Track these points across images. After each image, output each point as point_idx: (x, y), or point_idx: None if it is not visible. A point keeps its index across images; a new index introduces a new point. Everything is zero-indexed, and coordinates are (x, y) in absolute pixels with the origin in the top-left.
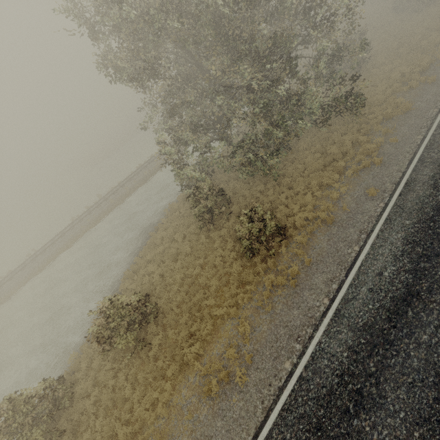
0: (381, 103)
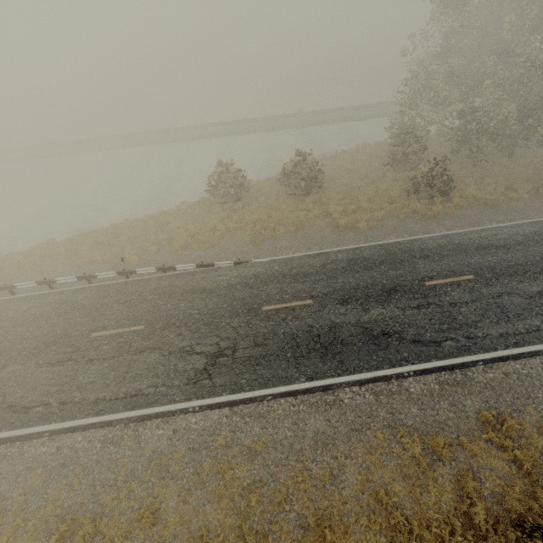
0: None
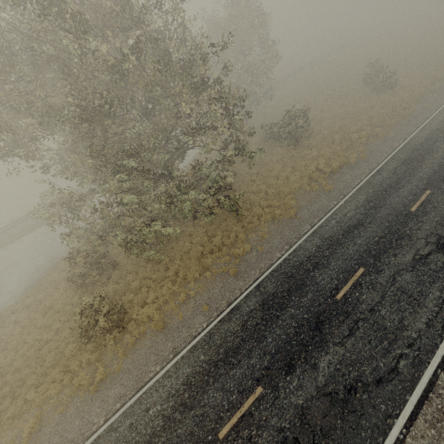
0: (286, 195)
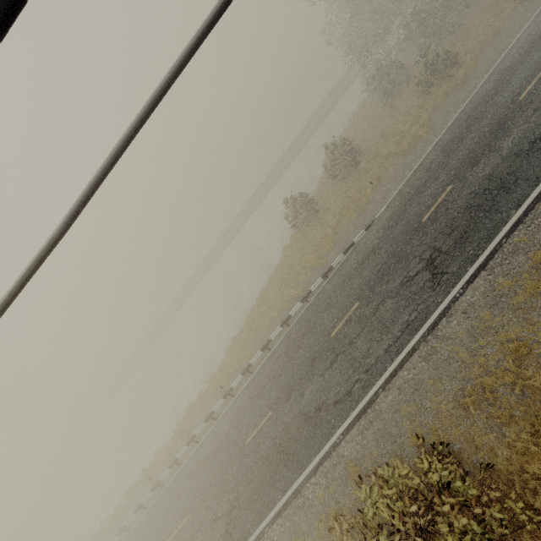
0: None
